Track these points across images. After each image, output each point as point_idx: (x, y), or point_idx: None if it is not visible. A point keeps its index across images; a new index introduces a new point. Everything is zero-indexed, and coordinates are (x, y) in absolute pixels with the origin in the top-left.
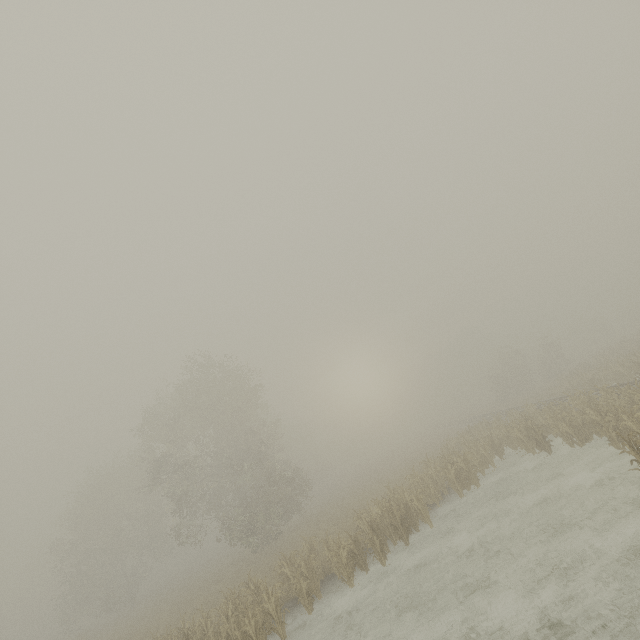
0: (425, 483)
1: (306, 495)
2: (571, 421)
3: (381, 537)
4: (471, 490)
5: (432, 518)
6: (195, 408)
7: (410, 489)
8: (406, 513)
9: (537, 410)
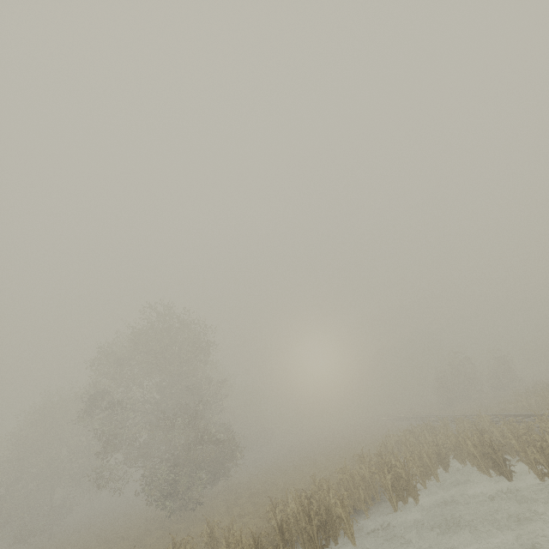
0: (355, 482)
1: (235, 462)
2: (543, 447)
3: (290, 545)
4: (408, 504)
5: (357, 531)
6: (146, 352)
7: (338, 485)
8: (326, 518)
9: (494, 424)
